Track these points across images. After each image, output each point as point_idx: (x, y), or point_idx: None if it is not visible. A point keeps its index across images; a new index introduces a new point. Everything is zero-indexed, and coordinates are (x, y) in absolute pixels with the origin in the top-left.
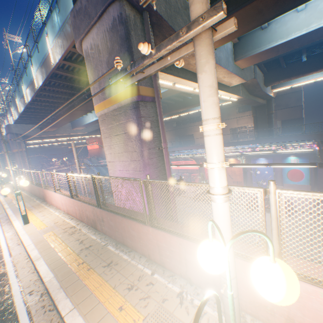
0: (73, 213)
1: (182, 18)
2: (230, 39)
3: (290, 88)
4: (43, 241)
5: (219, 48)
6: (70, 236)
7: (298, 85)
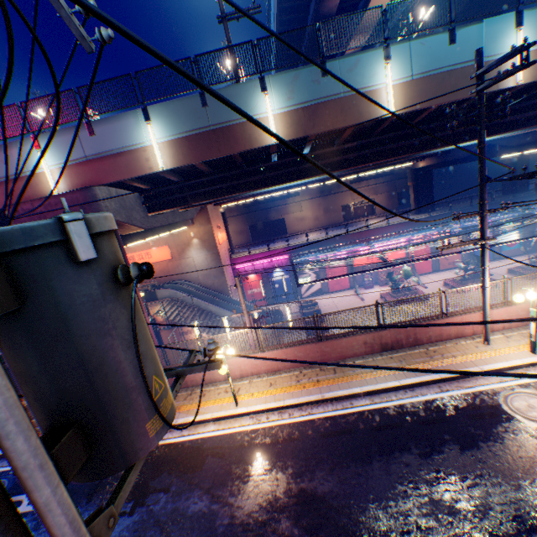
0: None
1: None
2: None
3: None
4: None
5: None
6: None
7: None
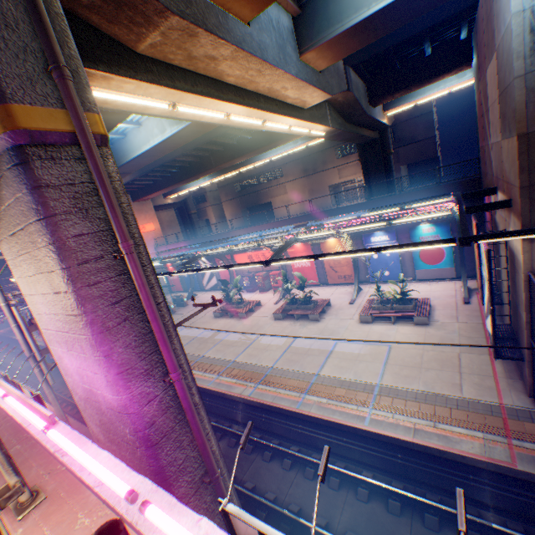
0: None
1: None
2: None
3: (416, 109)
4: None
5: (259, 22)
6: None
7: (425, 100)
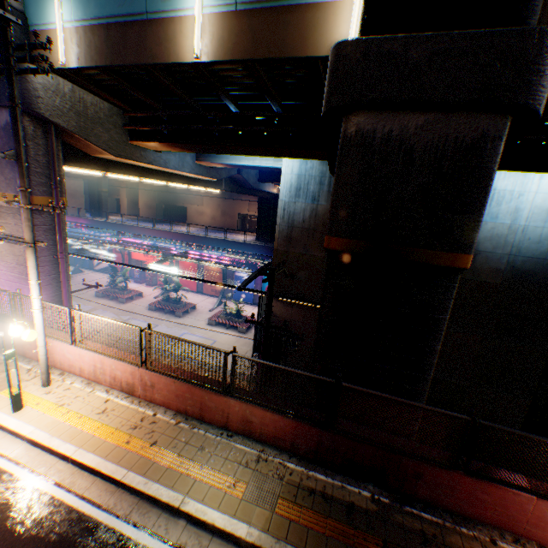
0: None
1: (106, 128)
2: (173, 151)
3: None
4: None
5: None
6: None
7: None
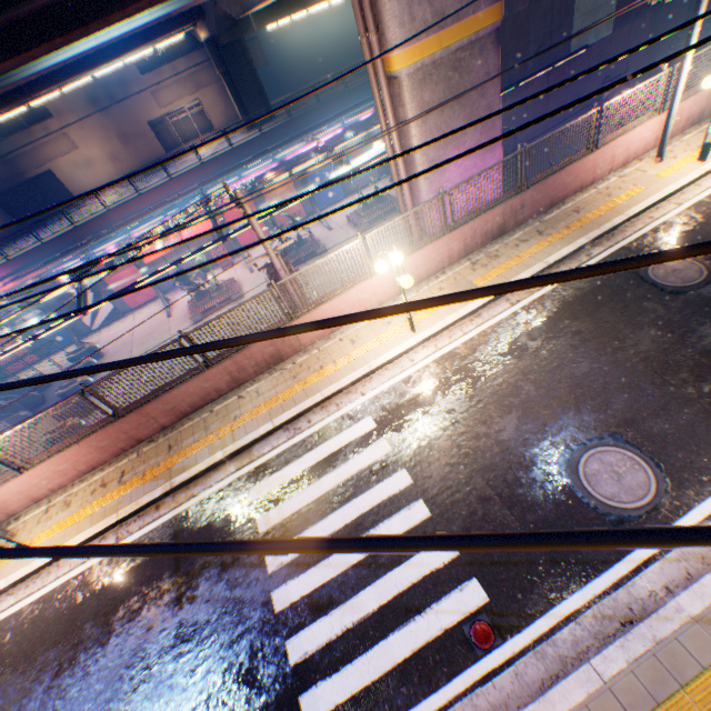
0: (440, 266)
1: None
2: None
3: None
4: (502, 277)
5: None
6: (504, 256)
7: None
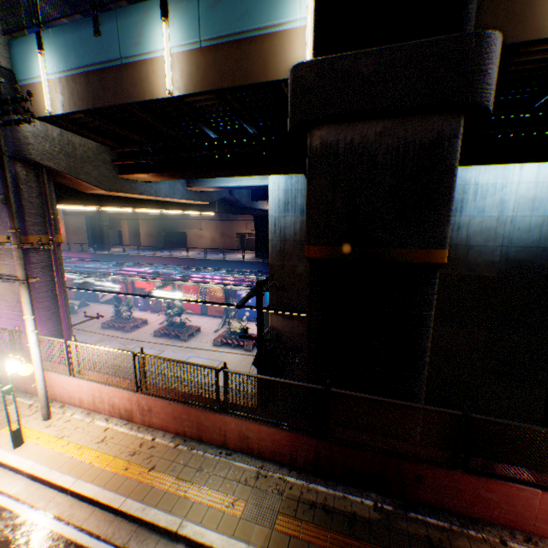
0: None
1: (96, 165)
2: (162, 180)
3: None
4: None
5: None
6: None
7: None
